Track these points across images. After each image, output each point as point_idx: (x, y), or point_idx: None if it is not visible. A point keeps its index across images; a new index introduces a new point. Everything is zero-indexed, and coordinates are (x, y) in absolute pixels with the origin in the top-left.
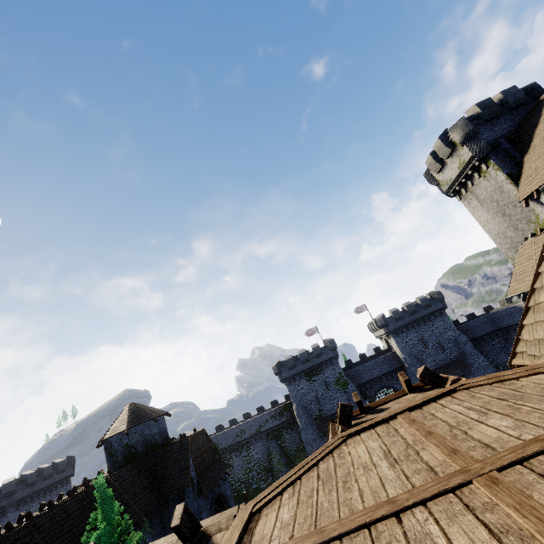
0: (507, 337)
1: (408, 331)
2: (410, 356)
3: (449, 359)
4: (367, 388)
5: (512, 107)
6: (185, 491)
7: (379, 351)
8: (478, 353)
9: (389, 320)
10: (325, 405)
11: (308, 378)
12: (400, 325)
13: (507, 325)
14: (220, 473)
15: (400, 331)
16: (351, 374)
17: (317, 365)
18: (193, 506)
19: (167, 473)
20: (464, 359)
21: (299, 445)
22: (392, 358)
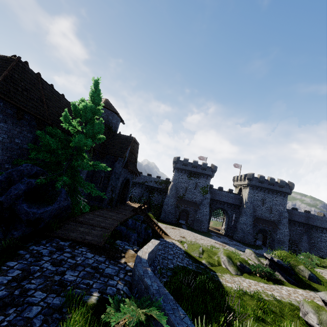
0: (308, 230)
1: (260, 191)
2: (251, 203)
3: (269, 219)
4: (213, 203)
5: None
6: (118, 159)
7: (231, 192)
8: (288, 227)
9: (255, 178)
10: (188, 194)
11: (189, 176)
12: (259, 185)
13: (315, 224)
14: (135, 171)
15: (256, 188)
16: (211, 191)
17: (199, 173)
18: (118, 169)
19: (112, 144)
20: (277, 224)
21: (159, 204)
22: (238, 198)
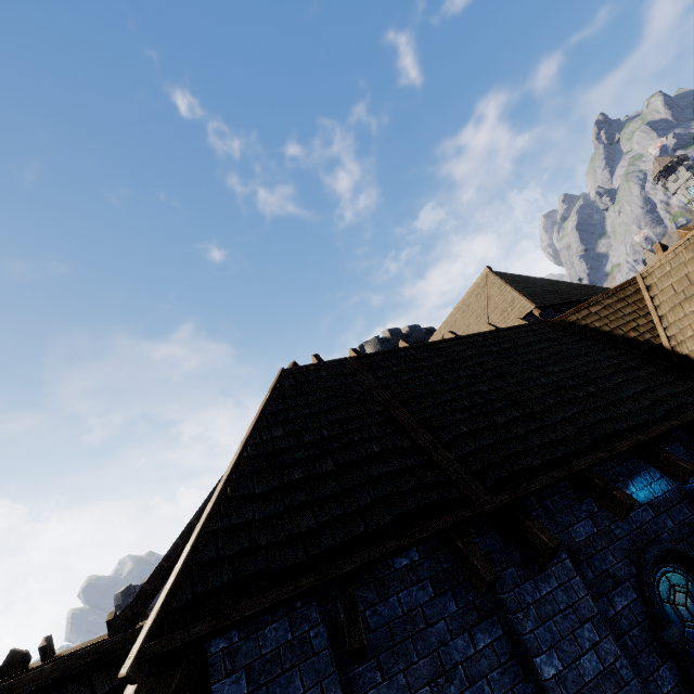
0: None
1: None
2: None
3: None
4: None
5: (415, 341)
6: None
7: None
8: None
9: None
10: None
11: None
12: None
13: None
14: None
15: None
16: None
17: None
18: None
19: None
20: None
21: None
22: None
